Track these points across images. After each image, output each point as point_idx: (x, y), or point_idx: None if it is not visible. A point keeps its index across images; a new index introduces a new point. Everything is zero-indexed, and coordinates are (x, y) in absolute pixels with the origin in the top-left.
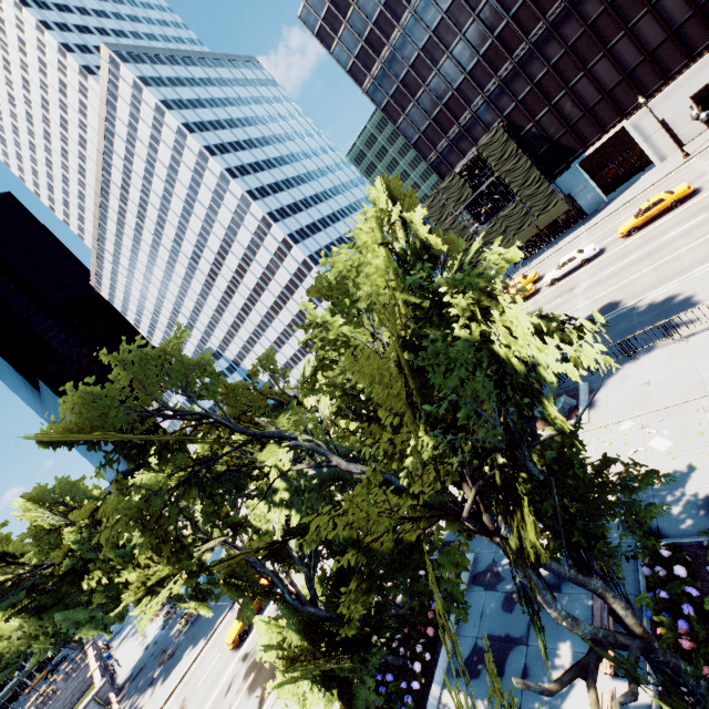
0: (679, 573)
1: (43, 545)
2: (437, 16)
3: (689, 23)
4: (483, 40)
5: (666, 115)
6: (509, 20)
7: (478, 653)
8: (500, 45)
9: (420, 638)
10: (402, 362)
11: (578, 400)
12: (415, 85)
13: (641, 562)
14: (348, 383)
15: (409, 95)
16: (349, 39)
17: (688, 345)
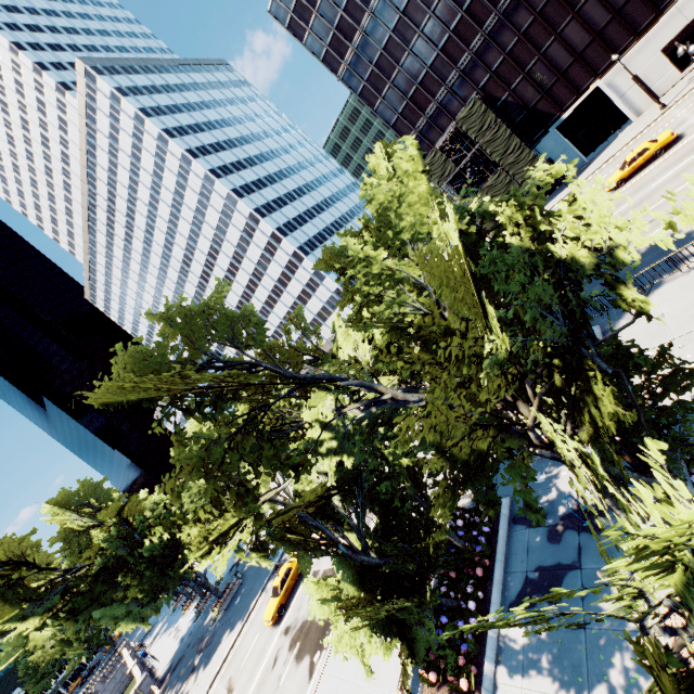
0: None
1: (74, 547)
2: None
3: None
4: (453, 15)
5: (638, 71)
6: None
7: (530, 584)
8: (469, 19)
9: (469, 580)
10: (467, 269)
11: None
12: (390, 67)
13: (687, 474)
14: (395, 317)
15: (384, 78)
16: (320, 28)
17: None
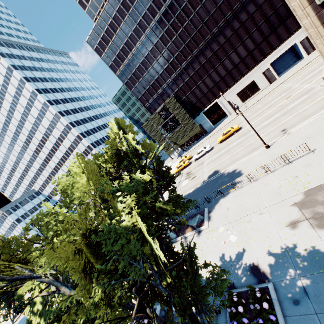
0: (240, 310)
1: None
2: (146, 52)
3: (233, 70)
4: (165, 64)
5: (229, 99)
6: (174, 58)
7: None
8: (171, 67)
9: None
10: (88, 243)
11: (204, 216)
12: (139, 76)
13: None
14: (73, 241)
15: (136, 80)
16: (110, 54)
17: (240, 191)
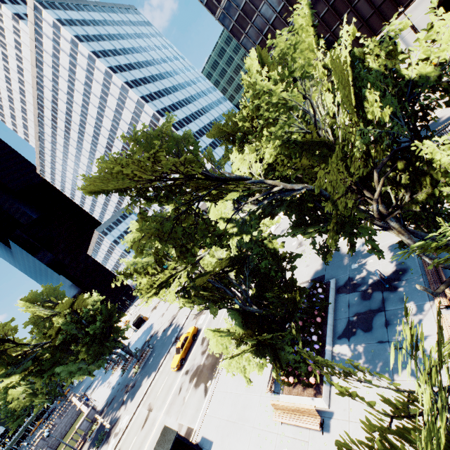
0: None
1: (41, 328)
2: None
3: None
4: None
5: (414, 21)
6: None
7: (351, 324)
8: None
9: (312, 325)
10: (350, 79)
11: None
12: (251, 12)
13: None
14: (286, 134)
15: (247, 19)
16: None
17: None
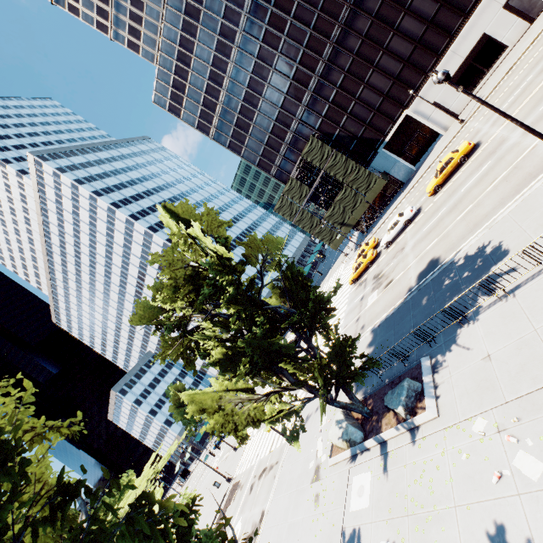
0: None
1: None
2: (246, 76)
3: (427, 34)
4: (284, 83)
5: (436, 98)
6: (297, 66)
7: None
8: (297, 84)
9: None
10: None
11: (423, 382)
12: (246, 125)
13: None
14: None
15: (243, 133)
16: (191, 107)
17: (516, 301)
